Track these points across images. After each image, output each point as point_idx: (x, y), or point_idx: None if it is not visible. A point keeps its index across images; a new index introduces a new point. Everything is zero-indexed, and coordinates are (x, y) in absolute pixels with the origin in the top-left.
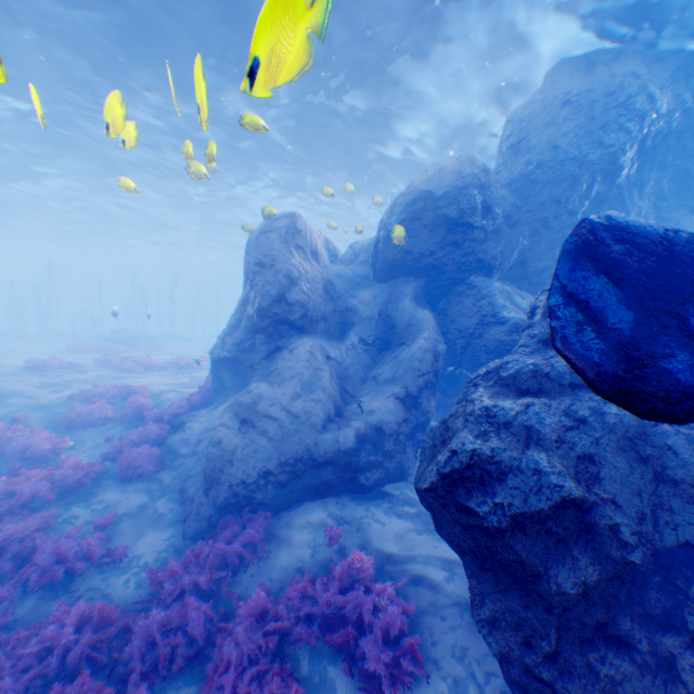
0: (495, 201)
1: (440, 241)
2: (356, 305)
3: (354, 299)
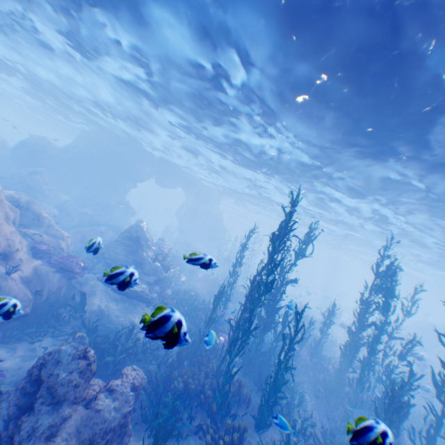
0: (49, 151)
1: (27, 155)
2: None
3: None
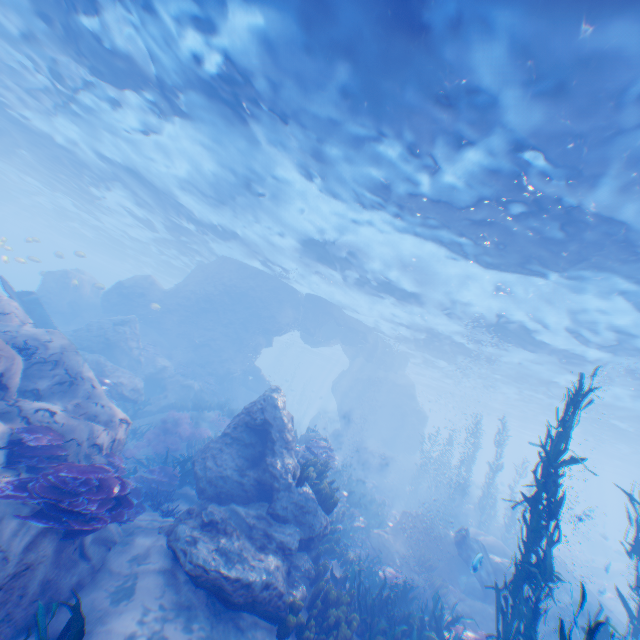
0: (151, 294)
1: (121, 300)
2: (84, 314)
3: (85, 311)
